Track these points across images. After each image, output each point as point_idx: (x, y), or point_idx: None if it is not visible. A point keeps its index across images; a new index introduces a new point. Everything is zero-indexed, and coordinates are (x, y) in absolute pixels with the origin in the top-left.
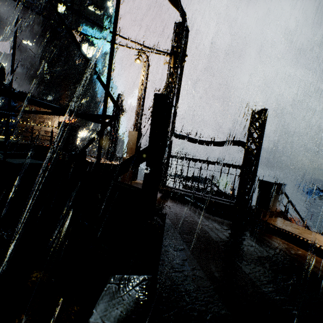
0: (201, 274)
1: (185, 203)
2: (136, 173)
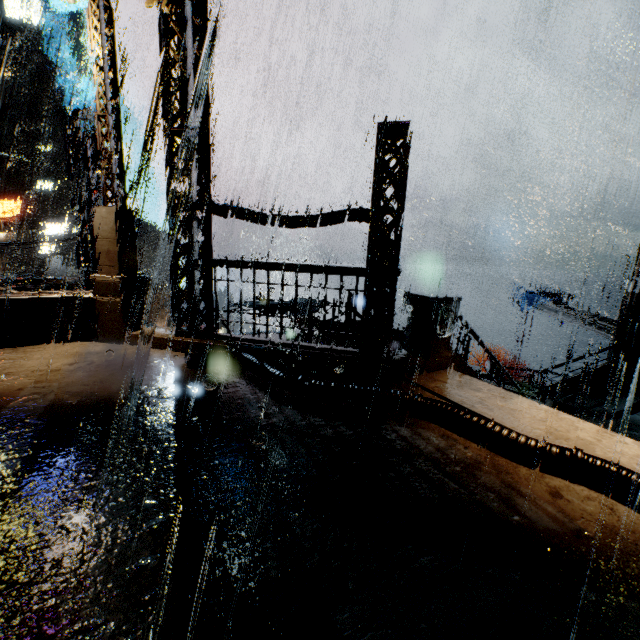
0: (161, 619)
1: (249, 370)
2: (136, 312)
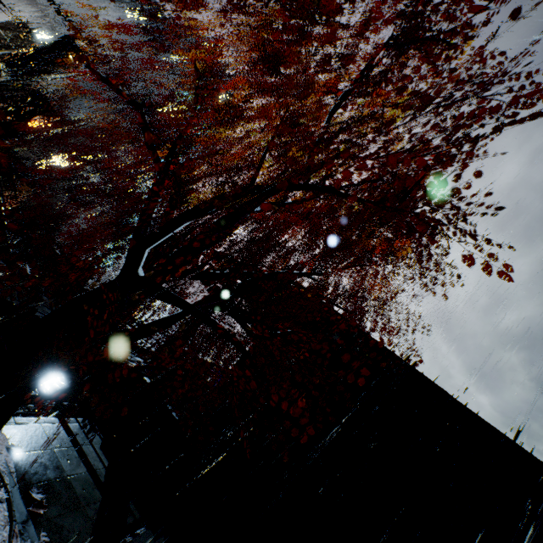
0: None
1: None
2: None
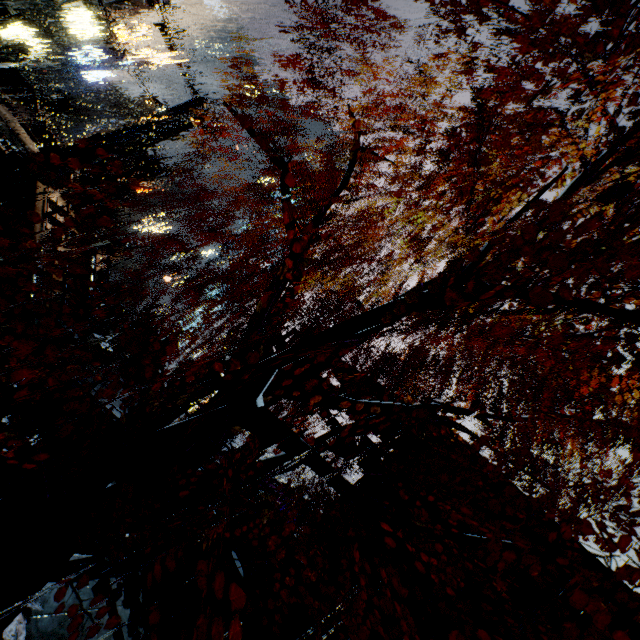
0: None
1: None
2: None
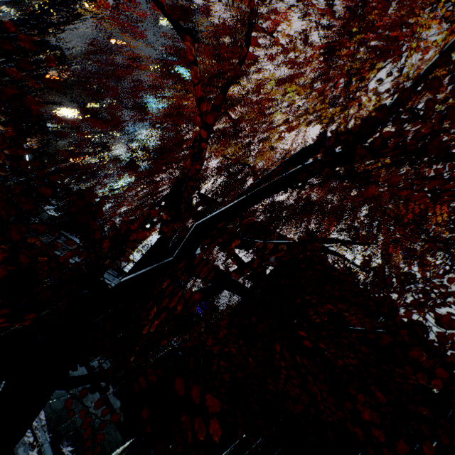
0: None
1: None
2: None
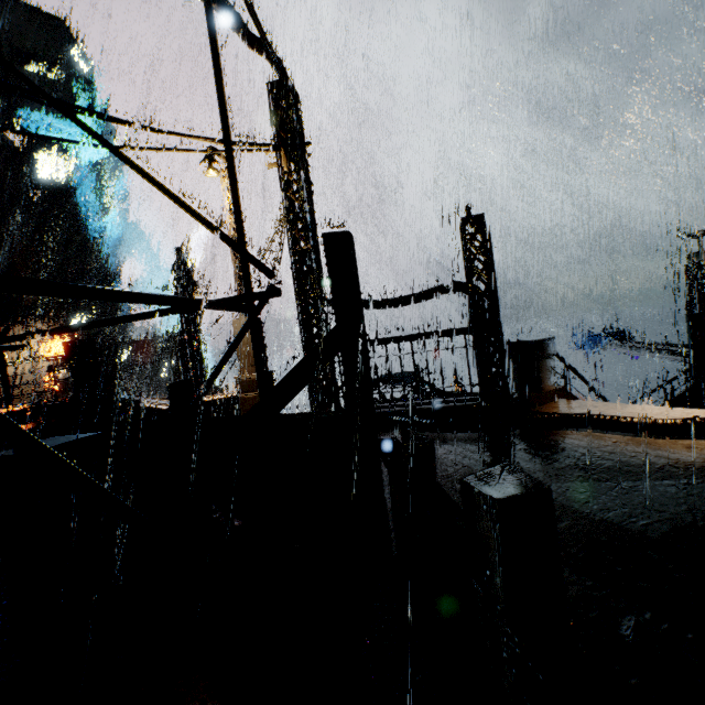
0: None
1: (394, 429)
2: None
